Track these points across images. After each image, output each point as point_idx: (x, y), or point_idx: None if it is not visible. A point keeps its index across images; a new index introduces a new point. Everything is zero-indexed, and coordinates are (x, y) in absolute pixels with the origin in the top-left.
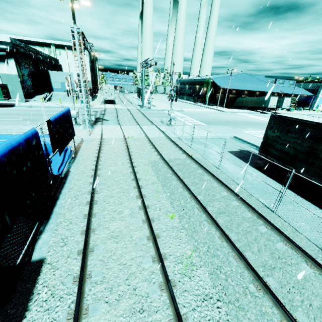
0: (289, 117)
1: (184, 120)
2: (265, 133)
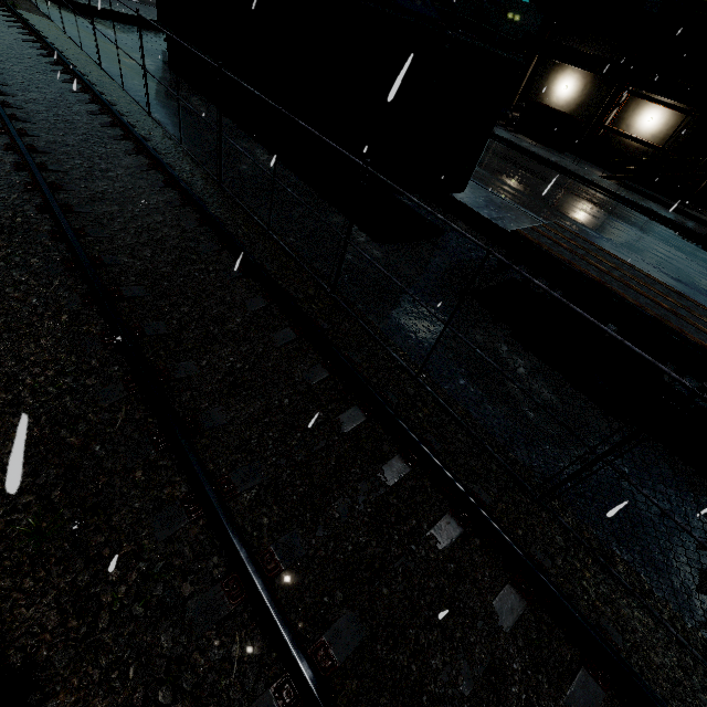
0: None
1: None
2: None
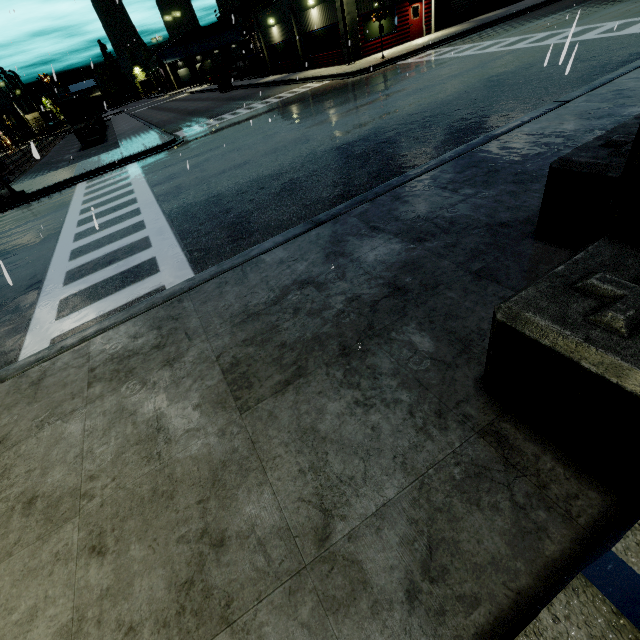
0: None
1: None
2: None
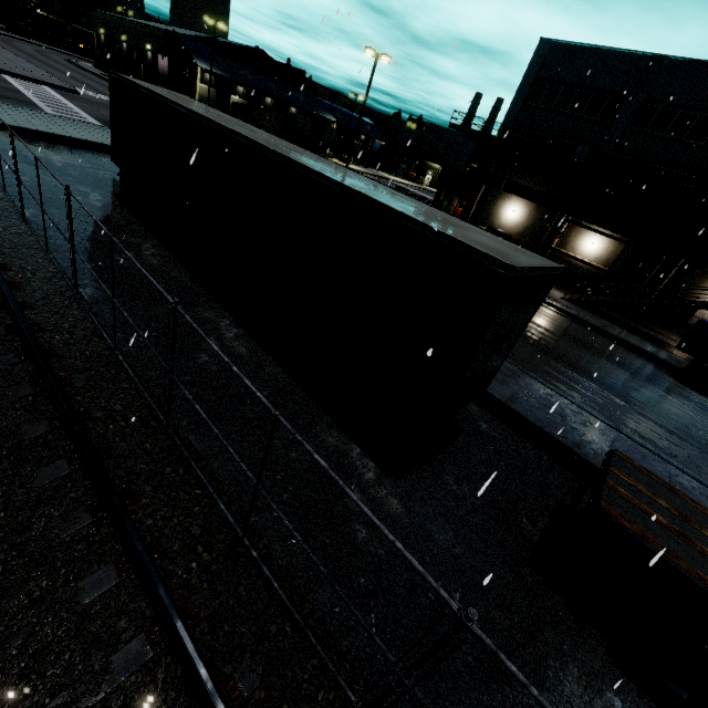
0: (123, 78)
1: (47, 105)
2: (111, 114)
